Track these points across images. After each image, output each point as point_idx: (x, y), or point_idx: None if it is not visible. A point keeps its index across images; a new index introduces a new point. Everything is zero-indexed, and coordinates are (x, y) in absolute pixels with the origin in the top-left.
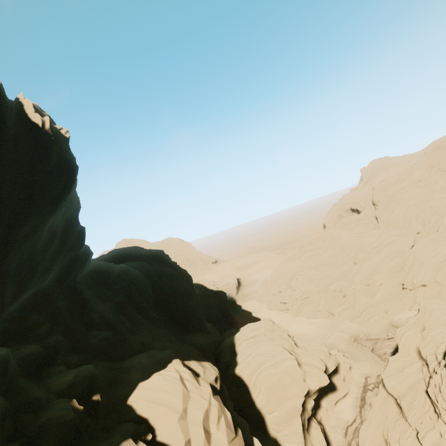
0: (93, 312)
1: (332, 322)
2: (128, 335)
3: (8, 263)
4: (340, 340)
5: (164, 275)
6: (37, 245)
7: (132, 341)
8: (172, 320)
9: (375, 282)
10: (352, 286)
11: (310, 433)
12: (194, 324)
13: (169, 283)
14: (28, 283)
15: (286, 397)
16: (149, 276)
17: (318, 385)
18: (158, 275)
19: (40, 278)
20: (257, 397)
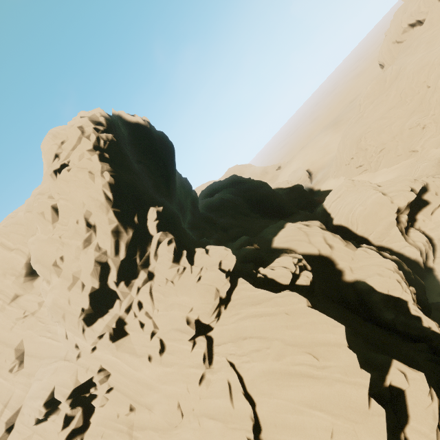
0: (221, 223)
1: (416, 158)
2: (249, 226)
3: (174, 206)
4: (428, 168)
5: (247, 190)
6: (177, 193)
7: (254, 228)
8: (270, 215)
9: None
10: (430, 112)
11: (409, 235)
12: (287, 211)
13: (254, 193)
14: (184, 216)
15: (380, 219)
16: (237, 195)
17: (405, 201)
18: (243, 192)
19: (186, 213)
20: (357, 230)
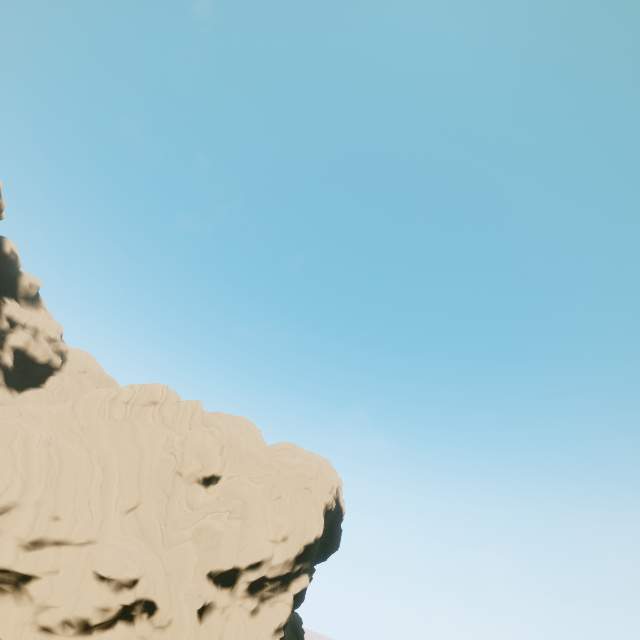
0: None
1: None
2: None
3: None
4: None
5: None
6: None
7: None
8: None
9: None
10: None
11: None
12: None
13: None
14: None
15: None
16: None
17: None
18: None
19: None
20: None
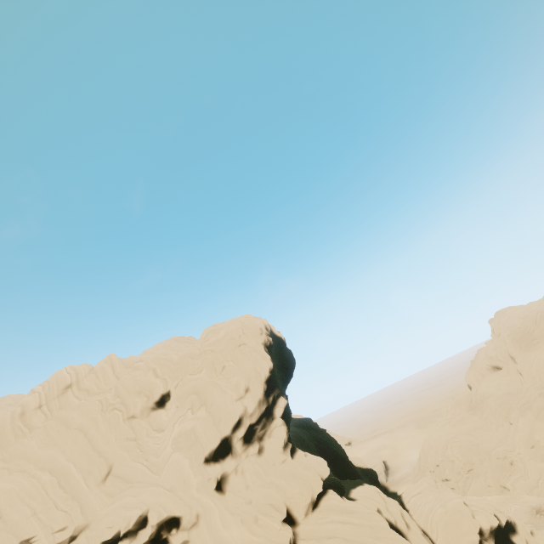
0: None
1: (508, 498)
2: None
3: None
4: (519, 513)
5: (321, 440)
6: None
7: None
8: None
9: (538, 442)
10: (516, 449)
11: None
12: None
13: (327, 447)
14: None
15: (461, 534)
16: (310, 440)
17: (487, 522)
18: (316, 440)
19: None
20: (437, 539)
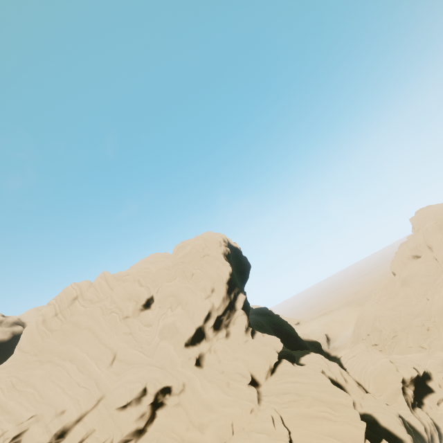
0: None
1: (425, 355)
2: None
3: None
4: (434, 365)
5: (275, 323)
6: None
7: None
8: None
9: None
10: (431, 318)
11: (415, 411)
12: None
13: (281, 327)
14: None
15: (388, 383)
16: (267, 323)
17: (408, 374)
18: (272, 323)
19: None
20: (368, 388)
